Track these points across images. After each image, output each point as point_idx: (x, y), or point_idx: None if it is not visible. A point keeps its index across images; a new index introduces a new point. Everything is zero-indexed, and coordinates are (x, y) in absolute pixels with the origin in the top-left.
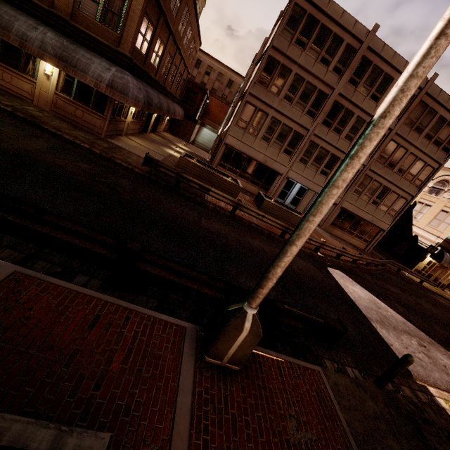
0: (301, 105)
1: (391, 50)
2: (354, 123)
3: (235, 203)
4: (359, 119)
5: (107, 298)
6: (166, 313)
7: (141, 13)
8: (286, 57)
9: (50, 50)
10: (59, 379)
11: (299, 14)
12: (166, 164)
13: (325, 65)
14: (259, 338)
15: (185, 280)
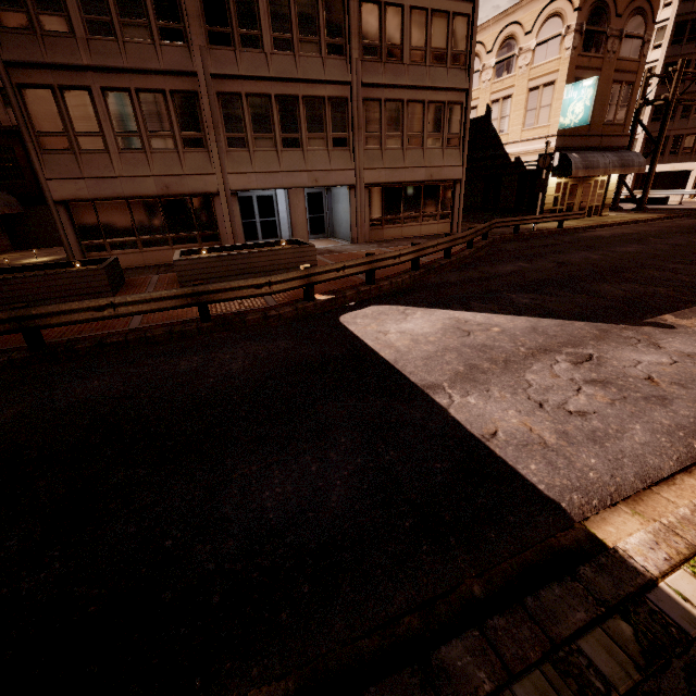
0: (137, 27)
1: None
2: (269, 7)
3: (12, 321)
4: None
5: None
6: None
7: None
8: None
9: None
10: None
11: None
12: None
13: None
14: None
15: None
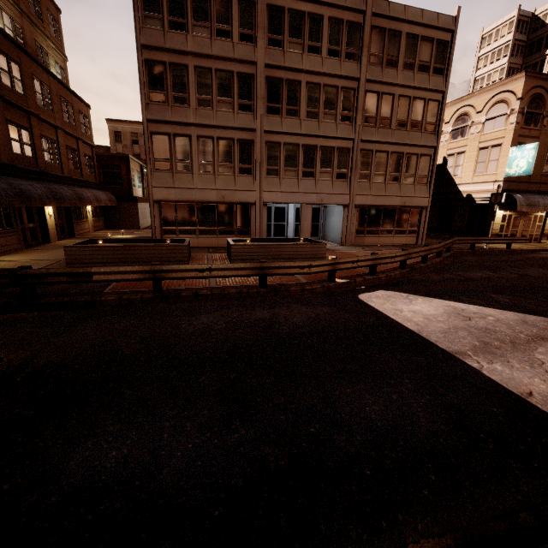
0: (226, 103)
1: None
2: (307, 94)
3: (150, 272)
4: (311, 85)
5: None
6: None
7: None
8: (169, 52)
9: None
10: None
11: None
12: None
13: (226, 39)
14: None
15: None
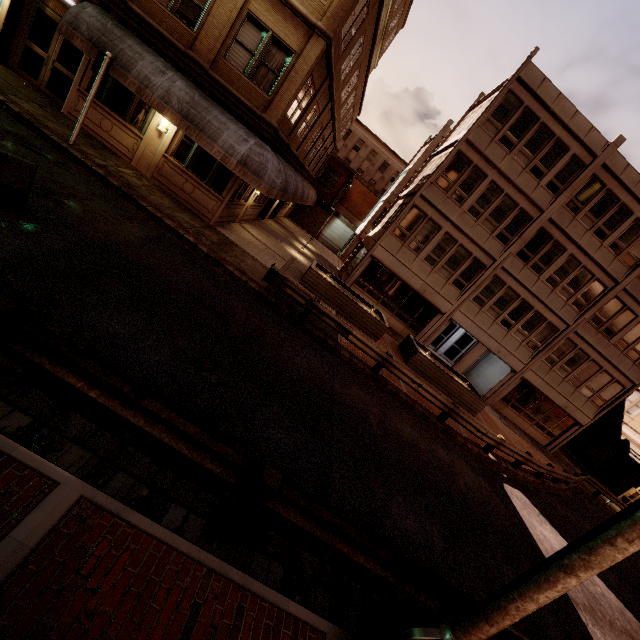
0: (491, 224)
1: (636, 175)
2: (563, 263)
3: (383, 358)
4: (572, 258)
5: (212, 561)
6: (296, 598)
7: (306, 76)
8: (483, 157)
9: (175, 103)
10: None
11: (512, 104)
12: (296, 284)
13: (536, 177)
14: None
15: (331, 536)
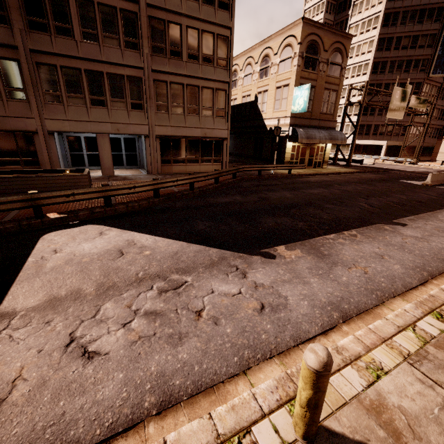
0: None
1: None
2: (79, 11)
3: None
4: (81, 1)
5: None
6: None
7: None
8: None
9: None
10: None
11: None
12: None
13: None
14: None
15: None
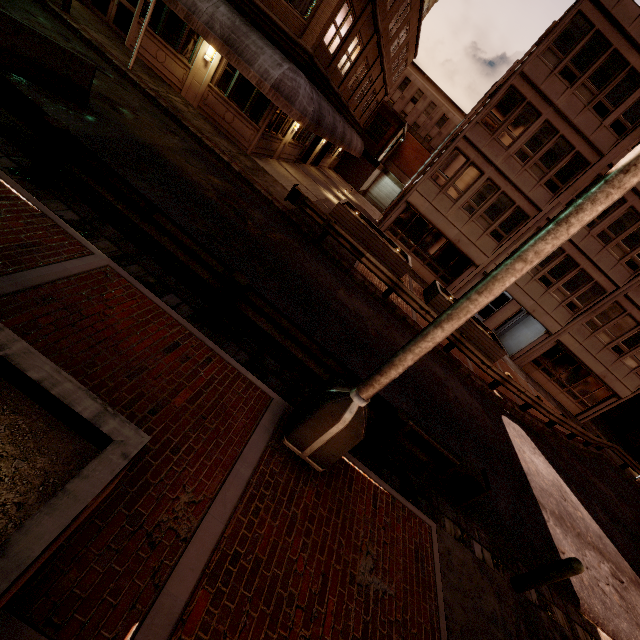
0: (540, 169)
1: None
2: (620, 216)
3: (393, 283)
4: (633, 211)
5: (194, 330)
6: (255, 374)
7: None
8: (538, 92)
9: (218, 29)
10: (118, 386)
11: (580, 29)
12: (316, 205)
13: (599, 116)
14: (357, 438)
15: (289, 344)
